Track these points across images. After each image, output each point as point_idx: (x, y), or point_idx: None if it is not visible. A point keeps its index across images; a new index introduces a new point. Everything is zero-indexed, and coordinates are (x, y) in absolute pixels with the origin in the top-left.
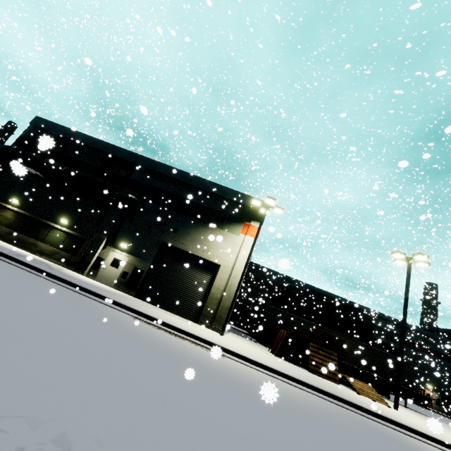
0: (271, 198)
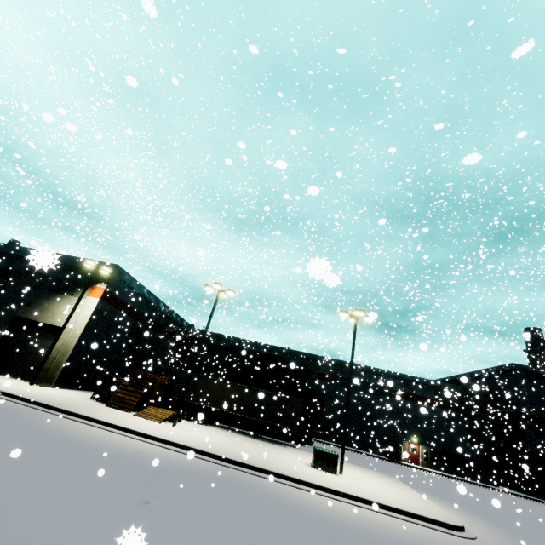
0: (89, 259)
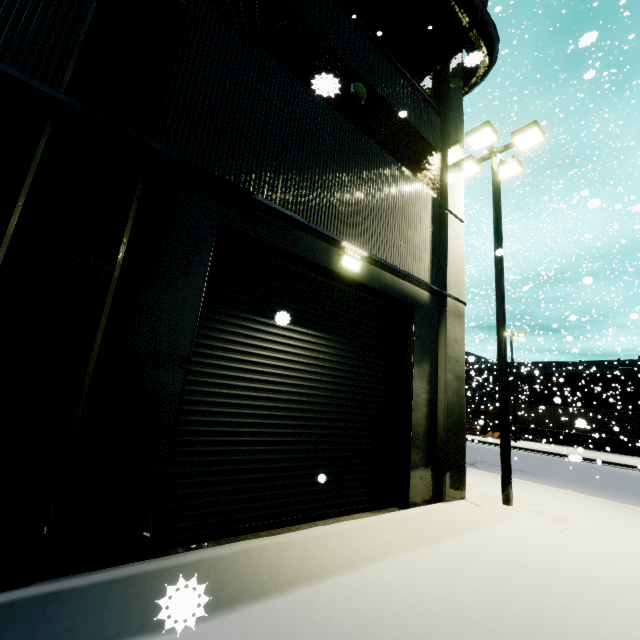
0: None
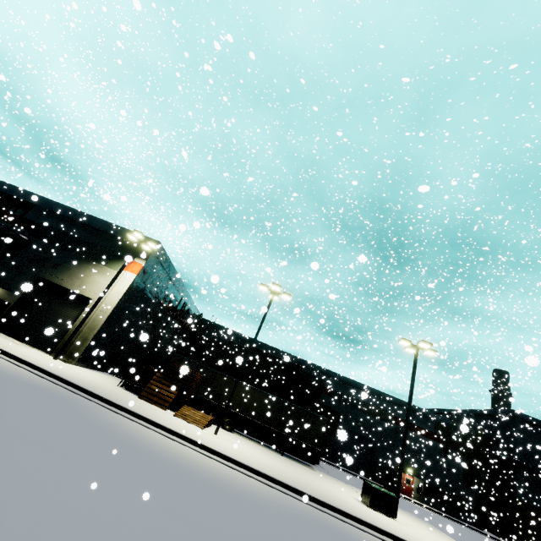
0: (137, 231)
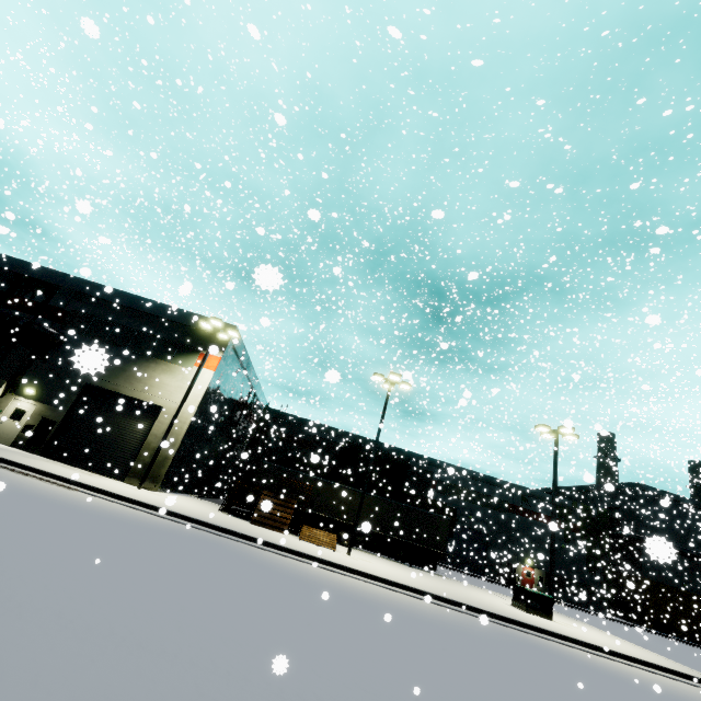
0: (216, 318)
